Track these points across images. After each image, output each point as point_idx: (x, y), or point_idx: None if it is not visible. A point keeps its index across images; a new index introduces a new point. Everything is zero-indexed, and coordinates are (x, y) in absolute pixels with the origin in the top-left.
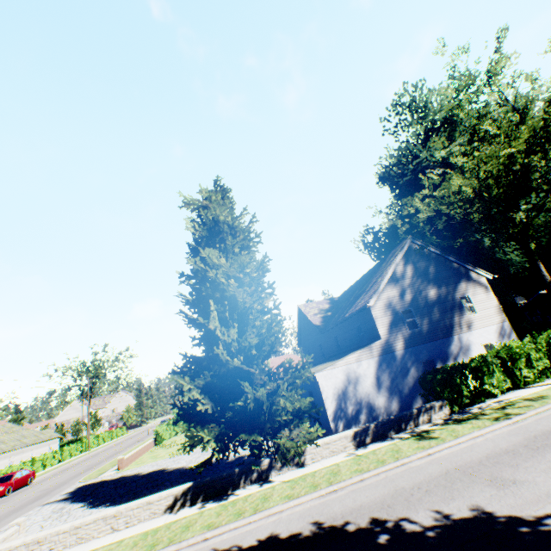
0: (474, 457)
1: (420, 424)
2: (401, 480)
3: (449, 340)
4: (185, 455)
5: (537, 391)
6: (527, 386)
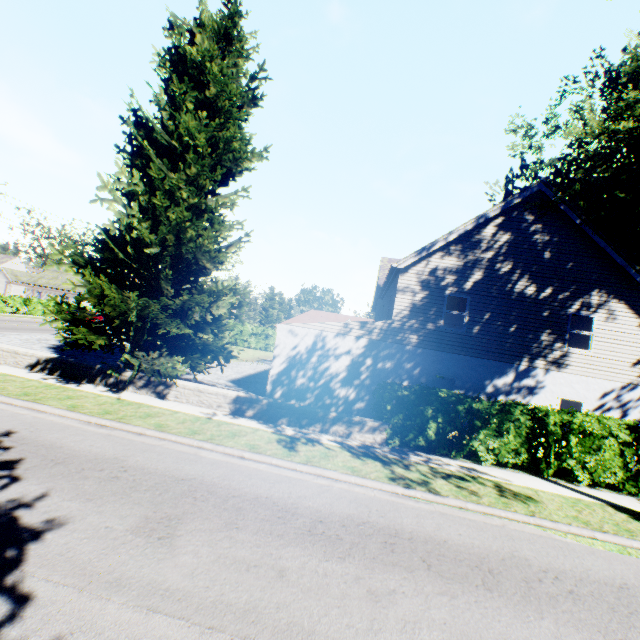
0: (249, 489)
1: (330, 433)
2: (146, 456)
3: (503, 367)
4: None
5: (545, 491)
6: (552, 480)
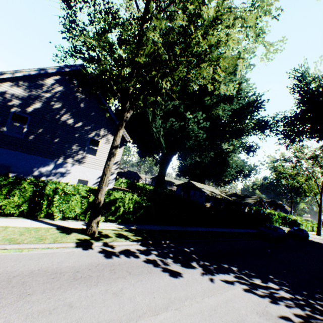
0: None
1: None
2: None
3: (48, 161)
4: None
5: (18, 226)
6: (40, 219)
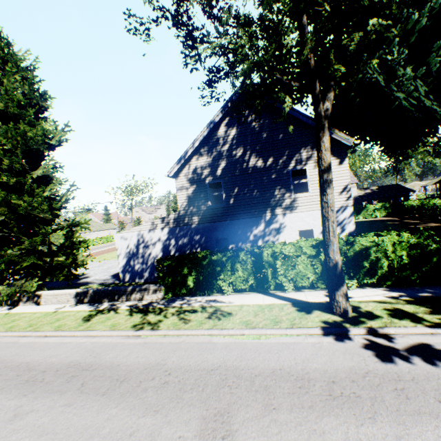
0: (22, 359)
1: (132, 300)
2: None
3: (256, 221)
4: (98, 263)
5: (251, 304)
6: (271, 293)
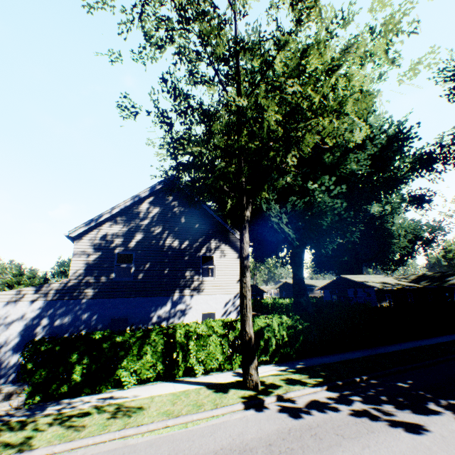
0: None
1: None
2: None
3: (164, 300)
4: None
5: (163, 394)
6: (181, 379)
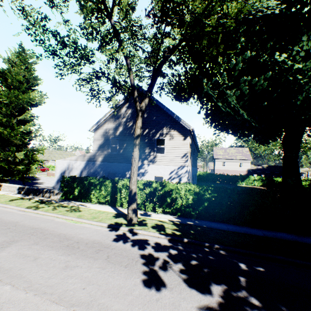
0: None
1: (45, 197)
2: None
3: None
4: None
5: (97, 209)
6: (116, 207)
